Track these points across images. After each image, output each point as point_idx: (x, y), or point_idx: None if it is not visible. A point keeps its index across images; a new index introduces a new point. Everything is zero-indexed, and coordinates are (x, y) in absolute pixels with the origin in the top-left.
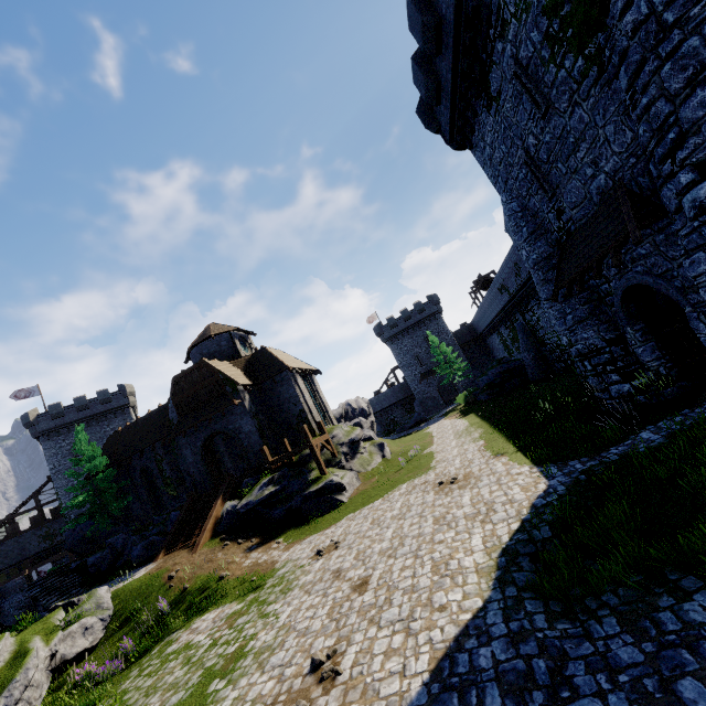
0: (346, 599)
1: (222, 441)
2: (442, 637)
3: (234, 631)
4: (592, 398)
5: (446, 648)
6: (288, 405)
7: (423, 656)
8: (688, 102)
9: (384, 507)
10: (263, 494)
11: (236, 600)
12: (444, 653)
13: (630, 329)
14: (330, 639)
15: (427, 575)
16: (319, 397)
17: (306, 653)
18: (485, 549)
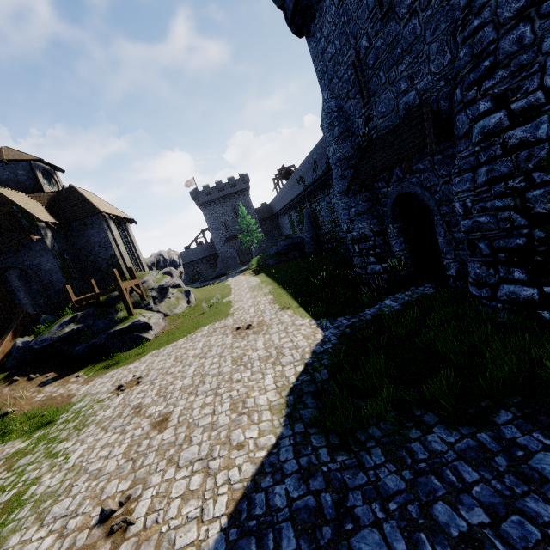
0: (145, 437)
1: (18, 276)
2: (240, 476)
3: (13, 475)
4: (350, 272)
5: (244, 488)
6: (98, 248)
7: (221, 498)
8: (511, 34)
9: (187, 346)
10: (62, 332)
11: (21, 438)
12: (242, 494)
13: (392, 226)
14: (124, 482)
15: (226, 413)
16: (132, 245)
17: (95, 500)
18: (277, 389)
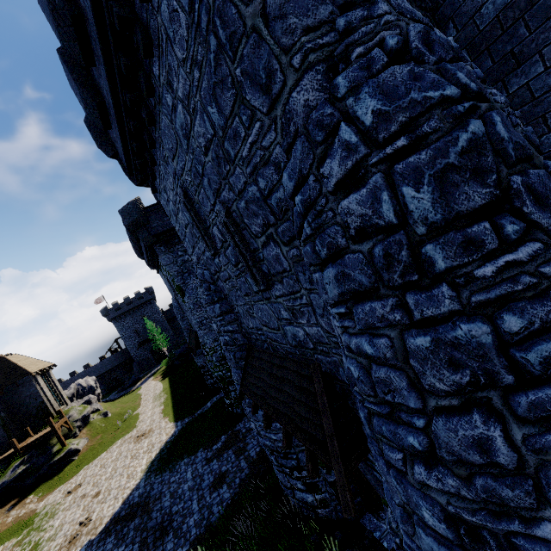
0: (91, 502)
1: None
2: (126, 494)
3: (25, 545)
4: None
5: (127, 496)
6: (29, 400)
7: (120, 501)
8: (199, 331)
9: (107, 457)
10: (16, 473)
11: (14, 538)
12: (126, 497)
13: None
14: (85, 515)
15: (125, 479)
16: (55, 386)
17: (75, 524)
18: (146, 463)
